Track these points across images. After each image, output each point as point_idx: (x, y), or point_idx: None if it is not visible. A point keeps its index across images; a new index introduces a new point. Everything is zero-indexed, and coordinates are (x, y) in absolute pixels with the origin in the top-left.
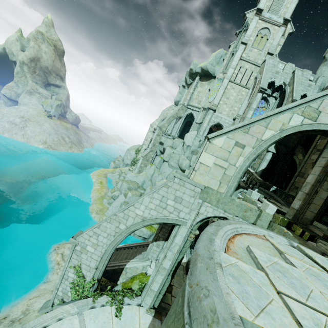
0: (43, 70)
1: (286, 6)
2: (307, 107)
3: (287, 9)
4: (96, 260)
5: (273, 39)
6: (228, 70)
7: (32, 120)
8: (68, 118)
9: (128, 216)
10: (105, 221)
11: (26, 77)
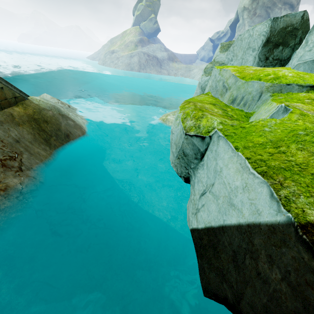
0: (265, 6)
1: None
2: None
3: None
4: None
5: None
6: None
7: None
8: None
9: None
10: None
11: (245, 25)
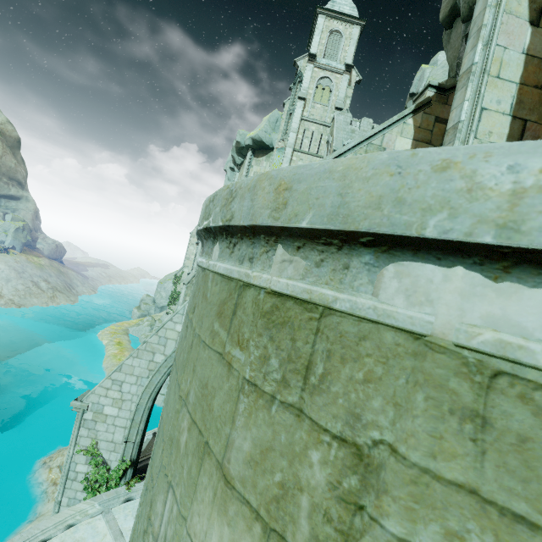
0: None
1: (344, 49)
2: (369, 145)
3: (347, 53)
4: (123, 428)
5: (338, 91)
6: (289, 135)
7: None
8: (41, 248)
9: (166, 338)
10: (130, 357)
11: None
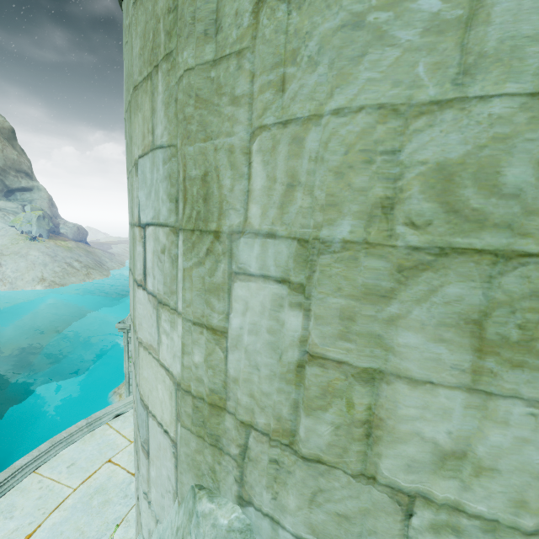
0: None
1: None
2: None
3: None
4: None
5: None
6: None
7: (6, 253)
8: (65, 233)
9: None
10: None
11: None
